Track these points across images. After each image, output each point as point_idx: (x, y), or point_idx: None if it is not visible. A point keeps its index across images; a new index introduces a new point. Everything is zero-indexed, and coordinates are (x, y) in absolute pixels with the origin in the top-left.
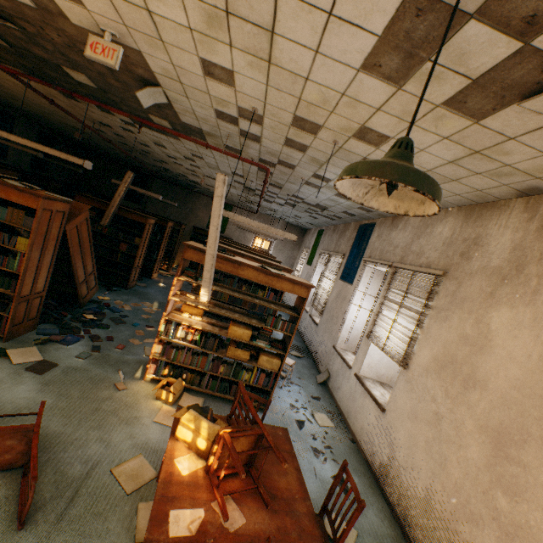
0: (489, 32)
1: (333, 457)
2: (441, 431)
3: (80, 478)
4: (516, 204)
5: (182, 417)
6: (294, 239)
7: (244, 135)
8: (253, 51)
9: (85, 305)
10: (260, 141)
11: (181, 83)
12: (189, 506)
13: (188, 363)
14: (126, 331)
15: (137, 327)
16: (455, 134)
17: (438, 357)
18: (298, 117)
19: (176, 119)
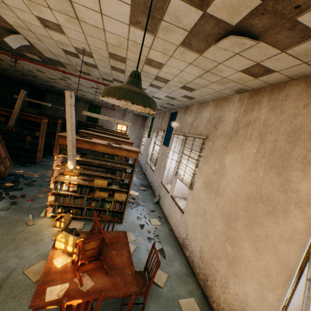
0: (184, 5)
1: (158, 240)
2: (206, 219)
3: (2, 280)
4: (235, 98)
5: (58, 236)
6: (130, 125)
7: (87, 64)
8: (65, 12)
9: (5, 177)
10: (97, 67)
11: (32, 32)
12: (60, 283)
13: (72, 204)
14: (35, 190)
15: (42, 186)
16: (194, 61)
17: (204, 182)
18: (111, 53)
19: (42, 55)
